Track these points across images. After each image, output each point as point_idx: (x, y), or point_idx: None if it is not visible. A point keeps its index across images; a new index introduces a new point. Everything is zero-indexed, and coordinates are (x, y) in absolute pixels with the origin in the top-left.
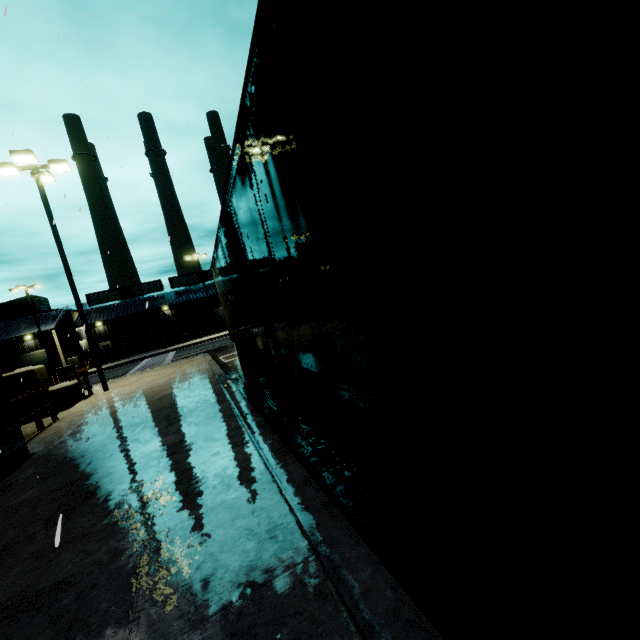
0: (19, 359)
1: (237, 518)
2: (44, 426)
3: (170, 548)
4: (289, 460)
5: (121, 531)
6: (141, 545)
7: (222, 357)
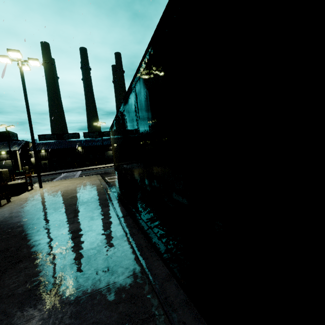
0: None
1: (119, 302)
2: (1, 205)
3: (68, 323)
4: (154, 257)
5: (34, 297)
6: (47, 315)
7: (107, 178)
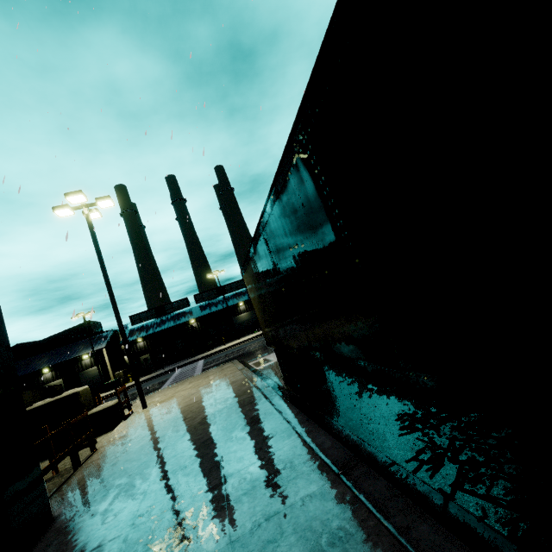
0: (78, 376)
1: None
2: (80, 462)
3: None
4: None
5: None
6: None
7: (252, 363)
